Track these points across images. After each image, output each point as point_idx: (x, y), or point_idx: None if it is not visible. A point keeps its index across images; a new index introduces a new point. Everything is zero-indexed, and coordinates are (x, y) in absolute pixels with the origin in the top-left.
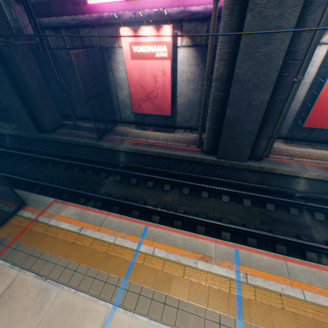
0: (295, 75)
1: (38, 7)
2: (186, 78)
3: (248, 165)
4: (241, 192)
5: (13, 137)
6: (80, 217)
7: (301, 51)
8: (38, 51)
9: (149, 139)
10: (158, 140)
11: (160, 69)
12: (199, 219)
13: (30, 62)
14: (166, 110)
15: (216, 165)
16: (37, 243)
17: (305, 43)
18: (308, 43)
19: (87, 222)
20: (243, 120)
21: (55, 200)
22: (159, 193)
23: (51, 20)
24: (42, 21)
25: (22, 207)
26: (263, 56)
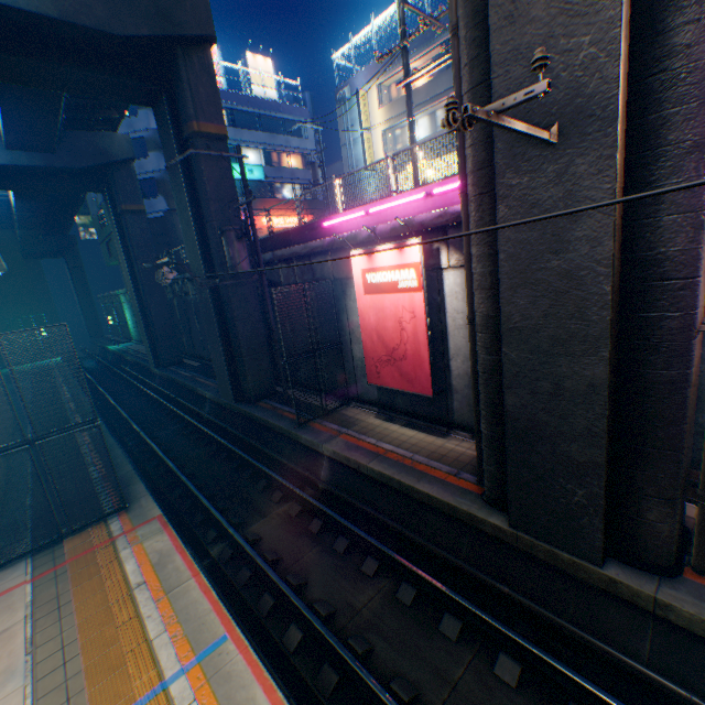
0: (690, 314)
1: (278, 239)
2: (464, 323)
3: (609, 579)
4: (563, 669)
5: (213, 403)
6: (160, 559)
7: (677, 256)
8: (269, 289)
9: (383, 441)
10: (400, 445)
11: (407, 308)
12: (379, 694)
13: (249, 303)
14: (422, 385)
15: (511, 547)
16: (80, 580)
17: (681, 236)
18: (698, 235)
19: (158, 575)
20: (553, 426)
21: (160, 515)
22: (345, 575)
23: (284, 252)
24: (276, 253)
25: (121, 512)
26: (557, 276)
